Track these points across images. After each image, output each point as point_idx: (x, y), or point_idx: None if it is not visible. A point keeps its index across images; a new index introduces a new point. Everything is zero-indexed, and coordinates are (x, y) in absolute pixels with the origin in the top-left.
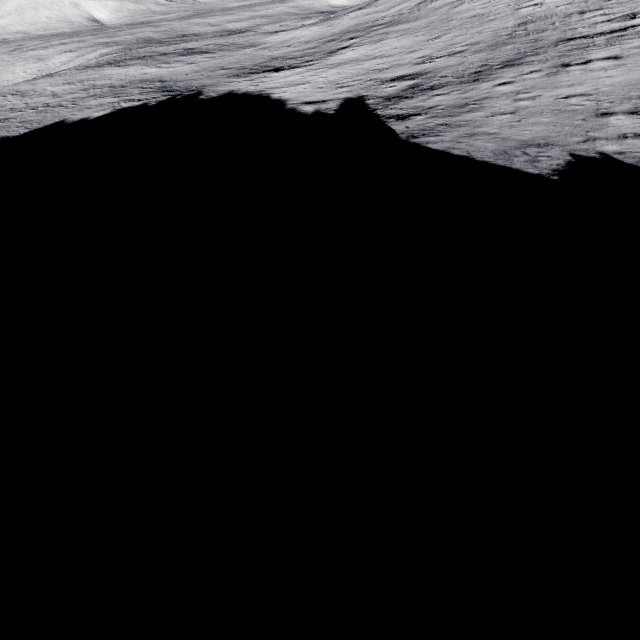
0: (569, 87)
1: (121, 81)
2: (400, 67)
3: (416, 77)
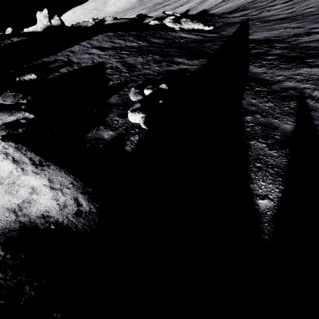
0: None
1: None
2: None
3: (202, 1)
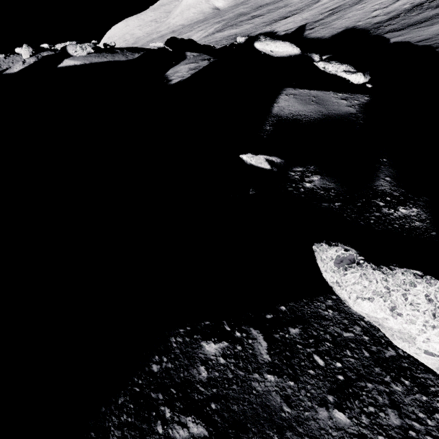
0: (381, 0)
1: (220, 38)
2: (336, 4)
3: (336, 8)
